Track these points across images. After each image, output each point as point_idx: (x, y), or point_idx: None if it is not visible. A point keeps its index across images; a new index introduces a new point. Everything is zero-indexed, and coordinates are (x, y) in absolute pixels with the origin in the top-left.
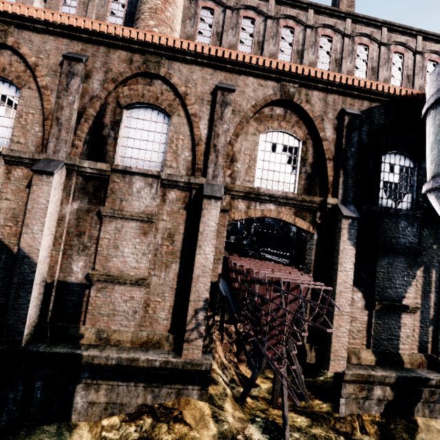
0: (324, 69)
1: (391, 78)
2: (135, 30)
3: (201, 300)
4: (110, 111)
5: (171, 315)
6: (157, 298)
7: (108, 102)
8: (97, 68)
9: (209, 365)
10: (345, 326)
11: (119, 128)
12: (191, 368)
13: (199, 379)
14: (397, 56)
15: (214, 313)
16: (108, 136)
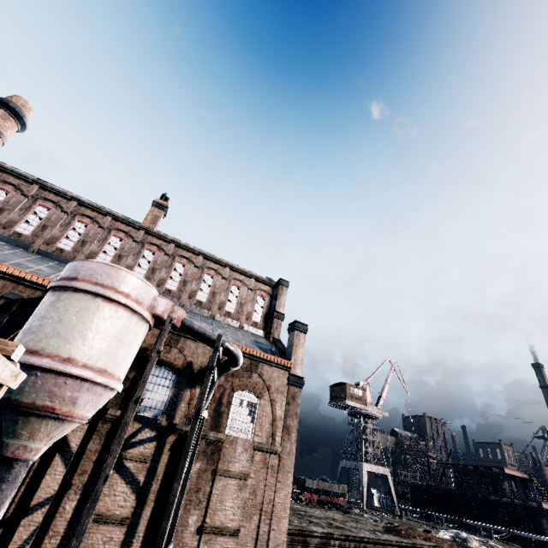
0: (107, 259)
1: (170, 279)
2: None
3: None
4: None
5: None
6: None
7: None
8: None
9: None
10: None
11: None
12: None
13: None
14: (181, 265)
15: None
16: None
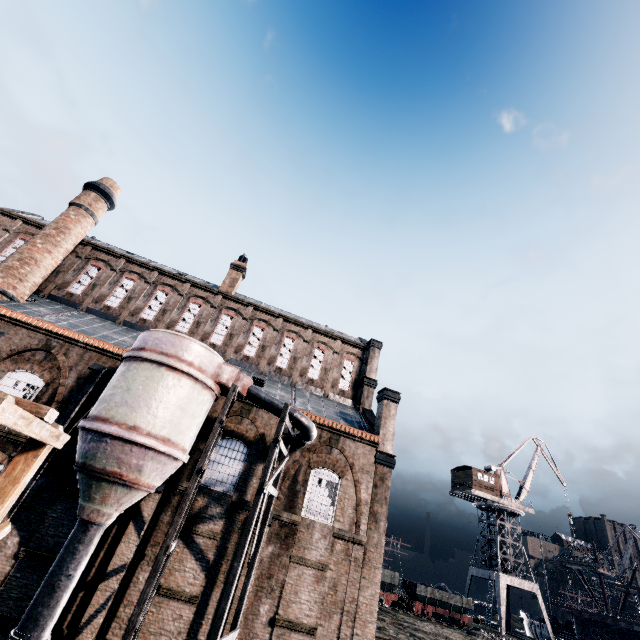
0: (186, 327)
1: (249, 345)
2: None
3: None
4: None
5: None
6: None
7: None
8: None
9: None
10: None
11: None
12: None
13: None
14: (260, 329)
15: None
16: None
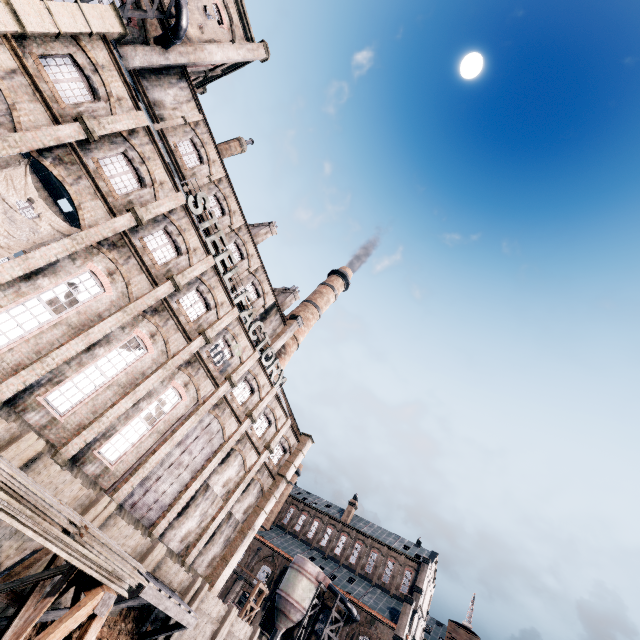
0: (325, 542)
1: (352, 555)
2: None
3: None
4: None
5: None
6: None
7: None
8: None
9: None
10: None
11: None
12: None
13: None
14: (359, 545)
15: None
16: None
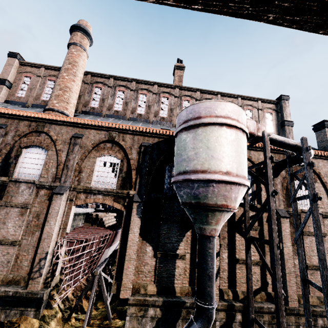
0: (165, 114)
1: None
2: (32, 112)
3: (44, 253)
4: (15, 150)
5: (31, 263)
6: (24, 253)
7: (15, 145)
8: (12, 130)
9: (42, 294)
10: (132, 268)
11: (19, 158)
12: (31, 296)
13: (36, 304)
14: None
15: (57, 262)
16: (12, 162)
